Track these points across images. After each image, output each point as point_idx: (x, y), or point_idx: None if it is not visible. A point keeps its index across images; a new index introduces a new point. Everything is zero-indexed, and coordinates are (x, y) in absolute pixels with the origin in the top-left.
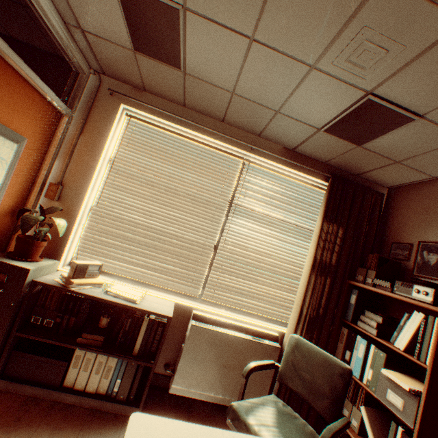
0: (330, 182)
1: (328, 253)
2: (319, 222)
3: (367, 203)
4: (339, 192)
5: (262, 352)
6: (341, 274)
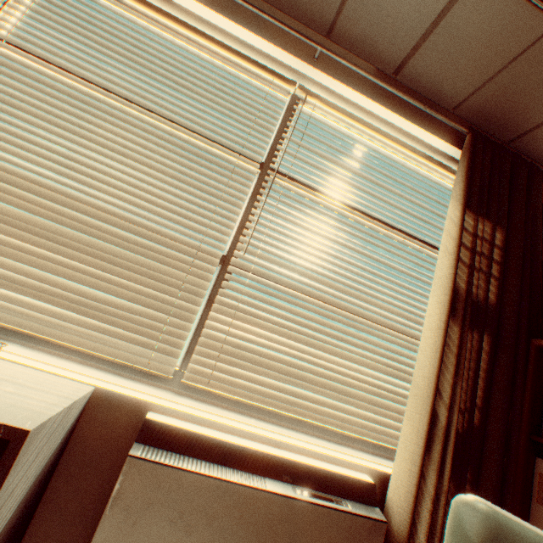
0: (469, 140)
1: (481, 279)
2: (455, 214)
3: (539, 190)
4: (487, 161)
5: (338, 541)
6: (512, 326)
